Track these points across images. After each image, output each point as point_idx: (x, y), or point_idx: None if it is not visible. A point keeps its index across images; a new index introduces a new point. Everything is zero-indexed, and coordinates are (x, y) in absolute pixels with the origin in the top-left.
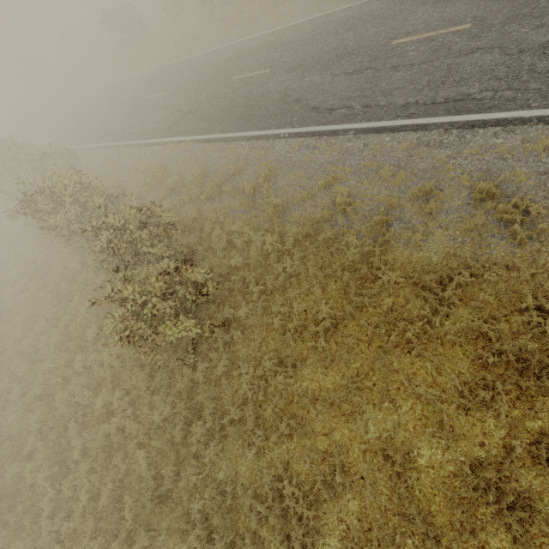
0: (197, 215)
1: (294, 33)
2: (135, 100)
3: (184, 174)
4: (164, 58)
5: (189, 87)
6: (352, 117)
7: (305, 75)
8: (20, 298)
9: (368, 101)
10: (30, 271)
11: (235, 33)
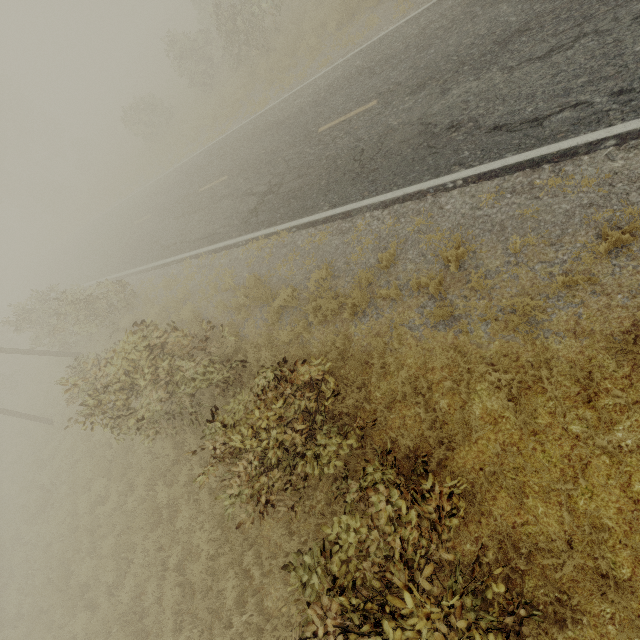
0: (346, 345)
1: (392, 44)
2: (186, 198)
3: (293, 280)
4: (205, 139)
5: (254, 160)
6: (595, 118)
7: (448, 87)
8: (100, 510)
9: (619, 83)
10: (106, 463)
11: (293, 79)
